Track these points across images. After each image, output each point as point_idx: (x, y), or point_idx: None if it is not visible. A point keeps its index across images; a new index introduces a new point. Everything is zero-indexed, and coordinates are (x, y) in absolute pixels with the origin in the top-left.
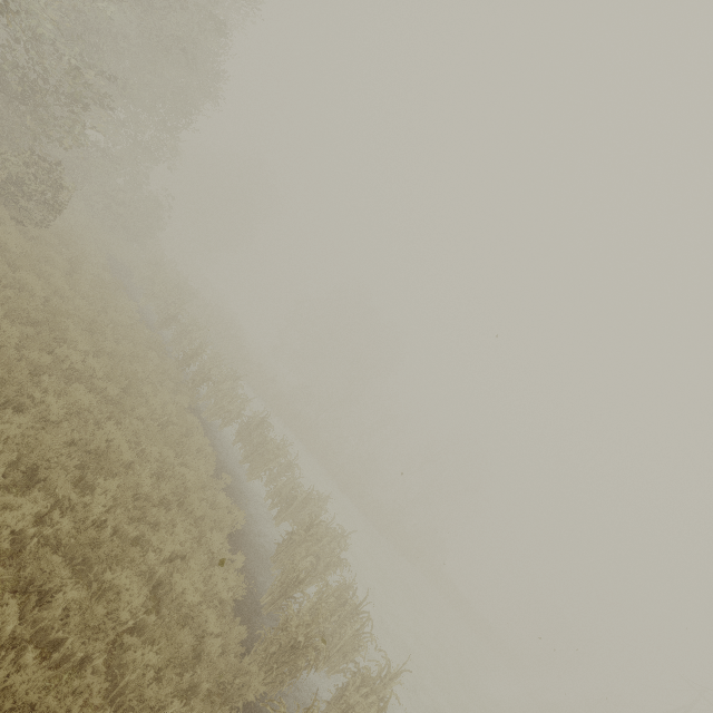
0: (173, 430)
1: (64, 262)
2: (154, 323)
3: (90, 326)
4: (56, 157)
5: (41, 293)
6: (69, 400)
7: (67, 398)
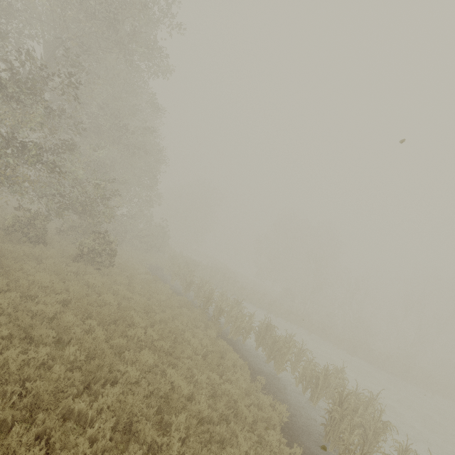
0: (212, 357)
1: (124, 279)
2: (182, 291)
3: (145, 309)
4: (110, 230)
5: (115, 302)
6: (141, 363)
7: (139, 362)
